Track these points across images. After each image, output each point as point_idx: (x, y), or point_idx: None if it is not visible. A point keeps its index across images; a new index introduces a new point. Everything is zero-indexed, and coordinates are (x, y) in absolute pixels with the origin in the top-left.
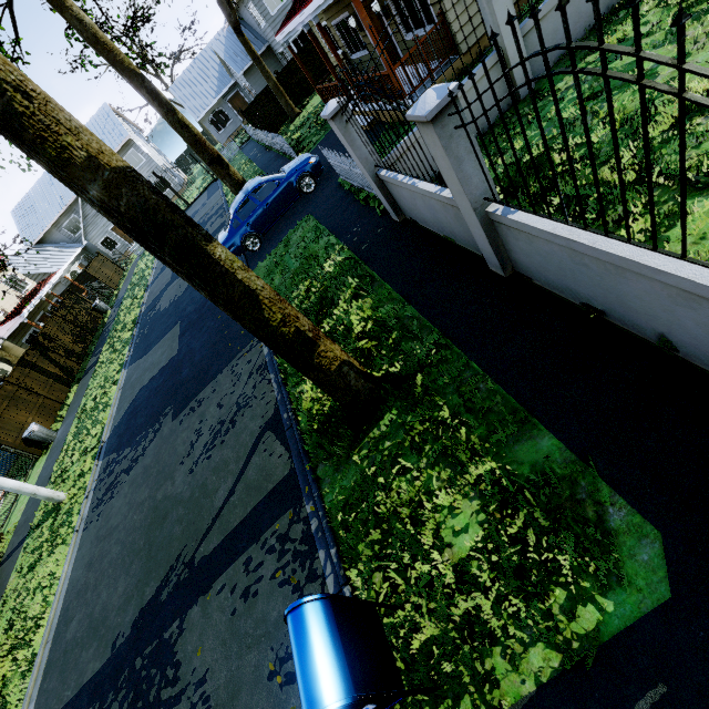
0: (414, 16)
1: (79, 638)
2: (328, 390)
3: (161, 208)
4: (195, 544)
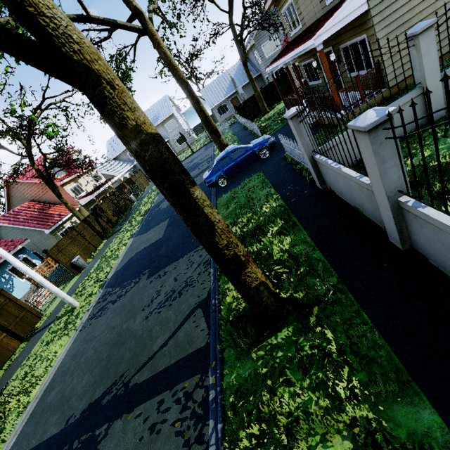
0: (358, 63)
1: (52, 404)
2: (246, 299)
3: (169, 161)
4: (133, 371)
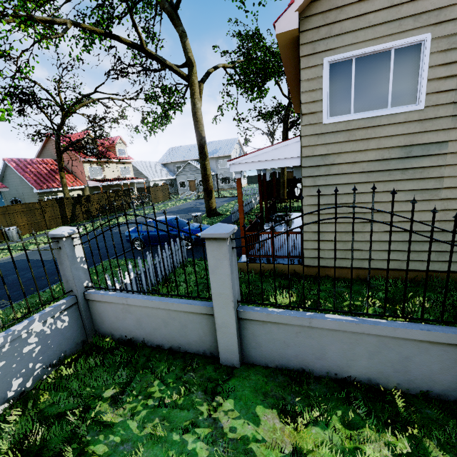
0: None
1: None
2: None
3: None
4: None
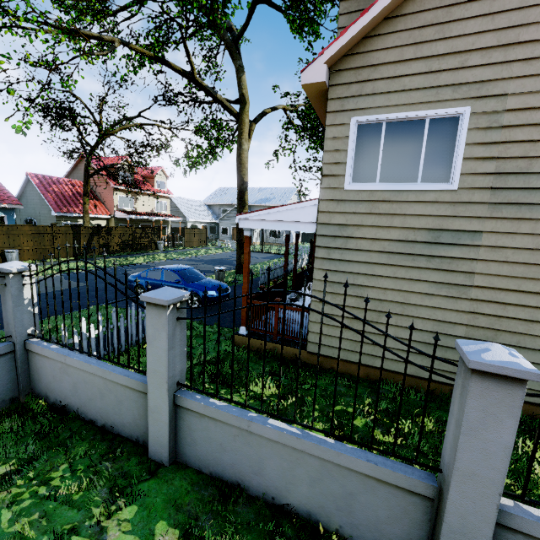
0: None
1: None
2: None
3: None
4: None
